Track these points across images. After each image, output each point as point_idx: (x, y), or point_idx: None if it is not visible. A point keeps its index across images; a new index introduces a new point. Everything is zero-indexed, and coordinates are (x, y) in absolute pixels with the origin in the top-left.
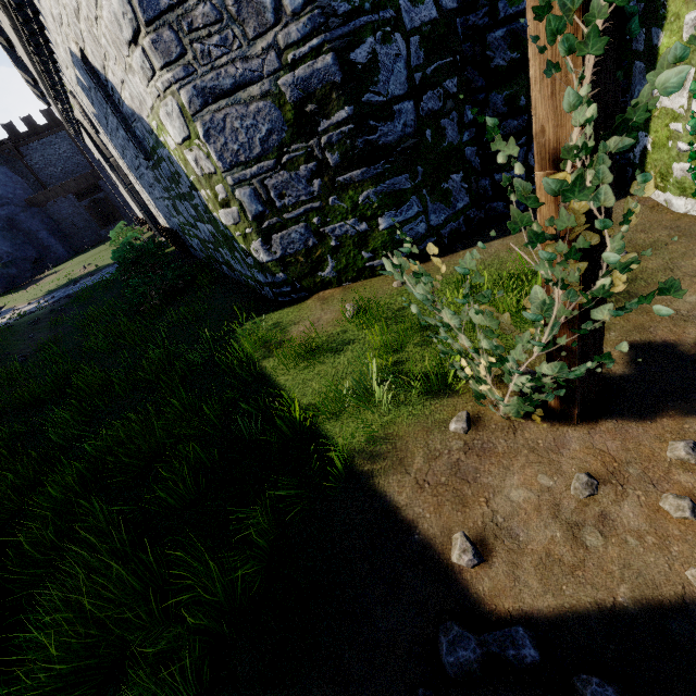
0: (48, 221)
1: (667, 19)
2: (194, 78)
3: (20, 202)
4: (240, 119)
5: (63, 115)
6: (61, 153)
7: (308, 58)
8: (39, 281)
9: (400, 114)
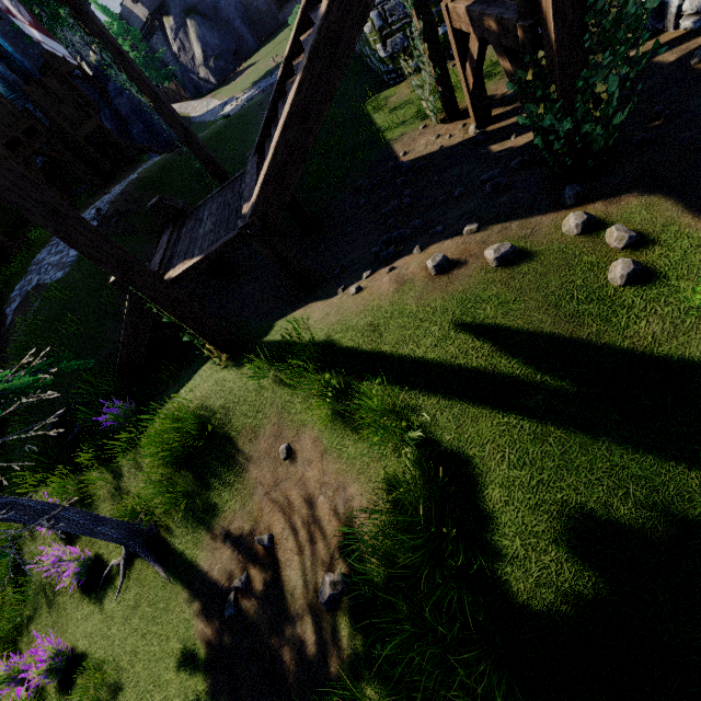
0: (239, 7)
1: None
2: None
3: None
4: None
5: None
6: None
7: None
8: (241, 73)
9: None
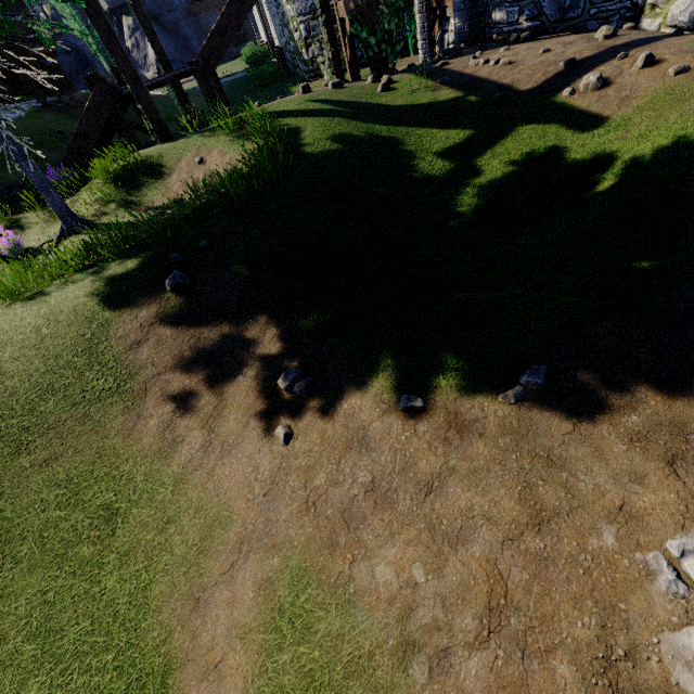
0: (199, 31)
1: None
2: None
3: (183, 10)
4: None
5: None
6: None
7: None
8: (191, 80)
9: None
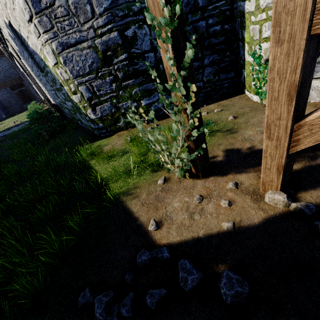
0: None
1: (246, 27)
2: (58, 38)
3: None
4: (79, 56)
5: (4, 49)
6: (3, 67)
7: (107, 33)
8: None
9: (148, 58)
